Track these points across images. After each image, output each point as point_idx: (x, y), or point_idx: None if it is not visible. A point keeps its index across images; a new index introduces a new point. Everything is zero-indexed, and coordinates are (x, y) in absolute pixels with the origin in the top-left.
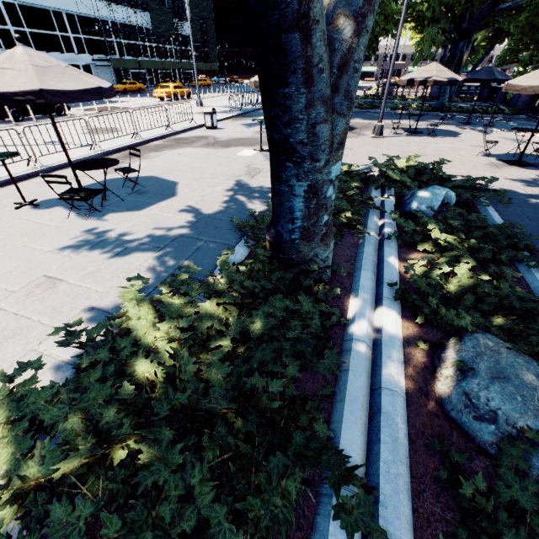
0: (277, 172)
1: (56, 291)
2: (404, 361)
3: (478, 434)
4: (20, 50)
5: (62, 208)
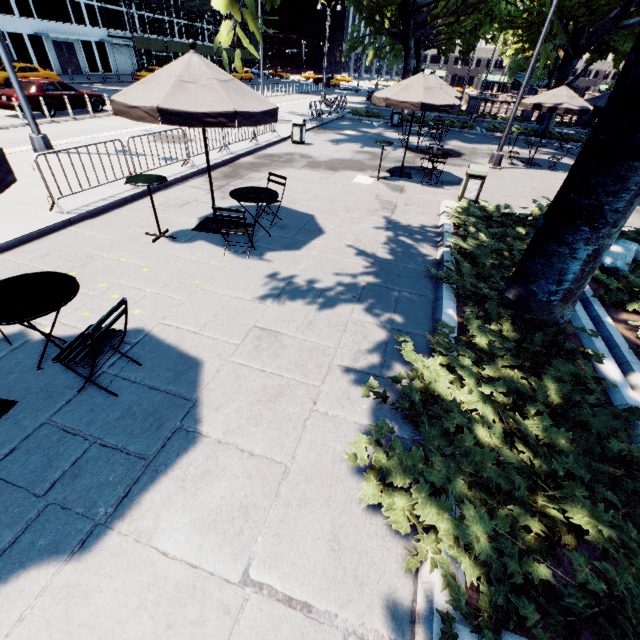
0: (560, 233)
1: (285, 346)
2: None
3: None
4: (195, 58)
5: (207, 243)
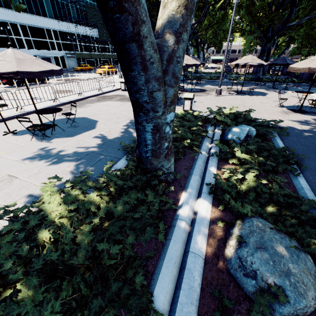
0: (136, 118)
1: (12, 184)
2: (208, 234)
3: (245, 286)
4: (10, 50)
5: (29, 135)
